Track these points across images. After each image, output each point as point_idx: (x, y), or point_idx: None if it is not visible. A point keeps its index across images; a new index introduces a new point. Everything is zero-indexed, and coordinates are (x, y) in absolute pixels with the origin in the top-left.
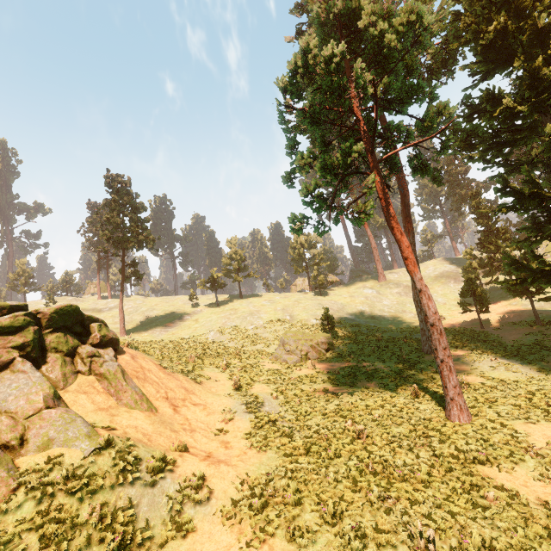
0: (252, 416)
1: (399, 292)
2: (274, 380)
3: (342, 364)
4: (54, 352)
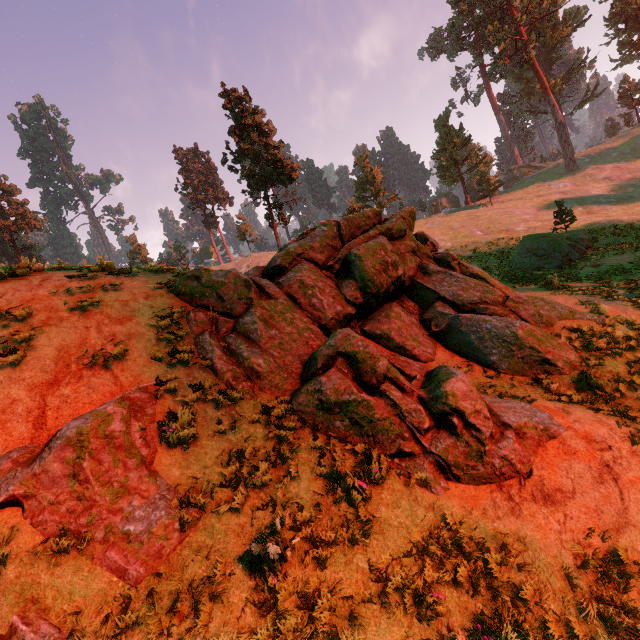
0: (624, 302)
1: (608, 176)
2: (577, 277)
3: (629, 255)
4: (425, 258)
